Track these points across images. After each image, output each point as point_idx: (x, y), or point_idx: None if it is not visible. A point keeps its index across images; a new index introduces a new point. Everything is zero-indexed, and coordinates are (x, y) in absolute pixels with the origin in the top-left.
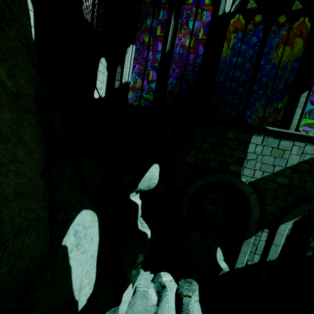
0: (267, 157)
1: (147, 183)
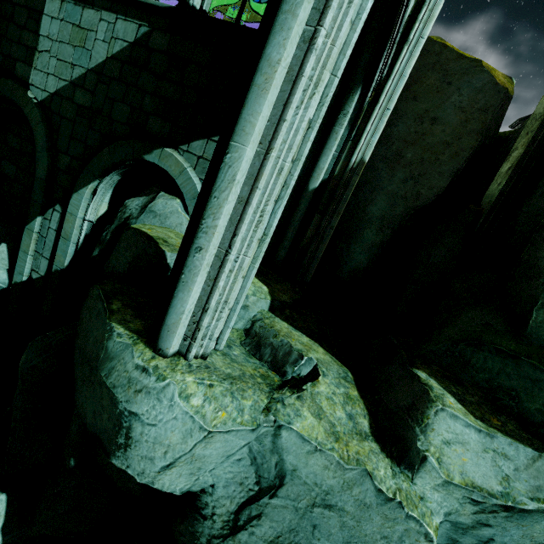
0: (64, 46)
1: None
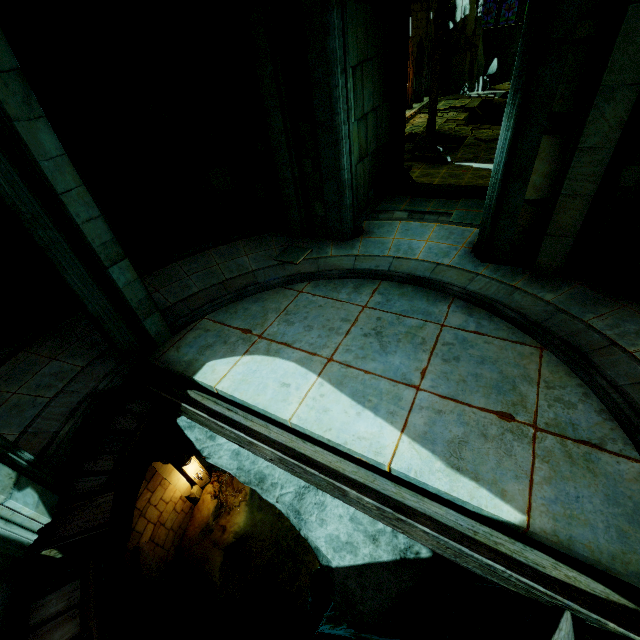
0: None
1: (492, 70)
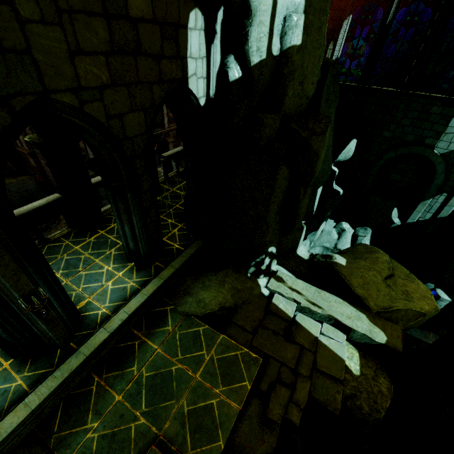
0: None
1: (345, 155)
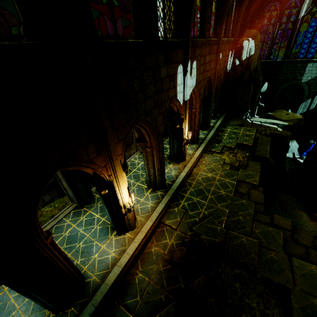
0: (313, 71)
1: (263, 89)
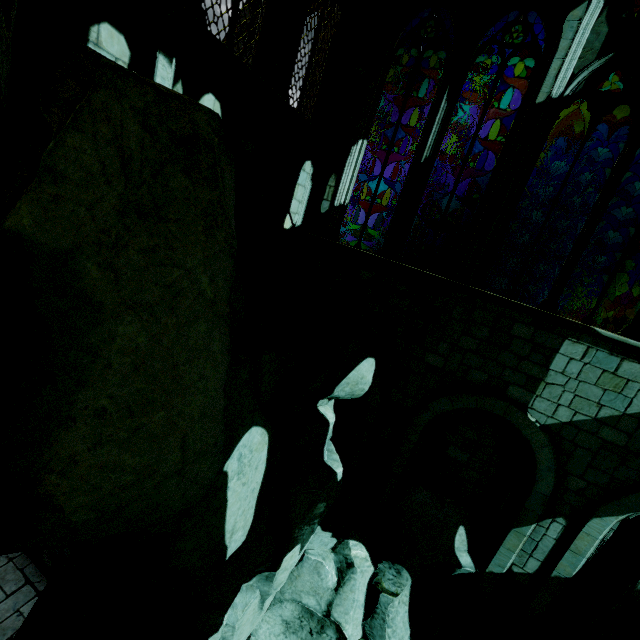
0: (588, 386)
1: (351, 388)
